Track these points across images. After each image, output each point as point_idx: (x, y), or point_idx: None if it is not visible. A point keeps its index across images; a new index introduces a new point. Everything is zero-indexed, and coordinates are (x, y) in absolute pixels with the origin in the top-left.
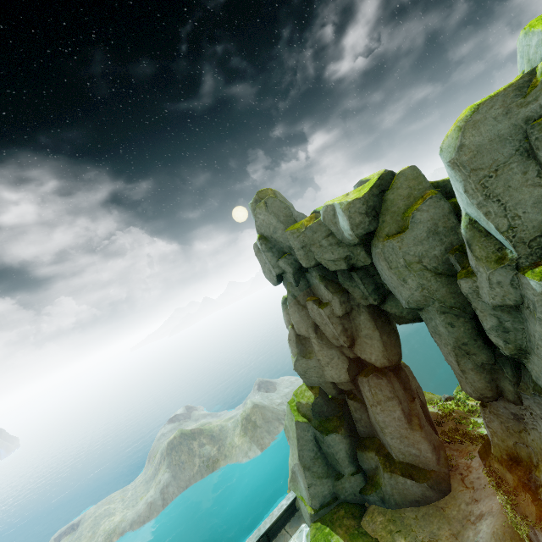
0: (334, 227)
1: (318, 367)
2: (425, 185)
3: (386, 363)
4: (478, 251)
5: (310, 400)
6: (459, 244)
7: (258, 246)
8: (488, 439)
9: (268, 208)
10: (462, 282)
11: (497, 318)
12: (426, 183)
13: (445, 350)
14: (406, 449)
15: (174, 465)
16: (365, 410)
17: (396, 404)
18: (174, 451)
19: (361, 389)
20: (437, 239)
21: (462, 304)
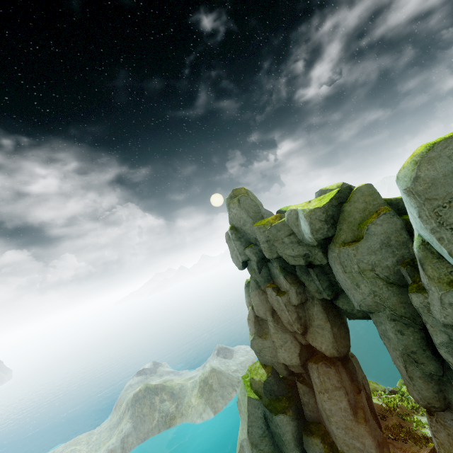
0: (296, 228)
1: (272, 347)
2: (379, 202)
3: (335, 354)
4: (431, 270)
5: (262, 378)
6: (410, 257)
7: (229, 235)
8: (434, 448)
9: (241, 204)
10: (414, 296)
11: (448, 335)
12: (380, 200)
13: (394, 353)
14: (351, 441)
15: (136, 416)
16: (313, 395)
17: (343, 394)
18: (137, 403)
19: (310, 374)
20: (389, 251)
21: (412, 314)
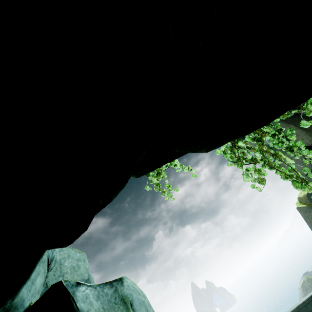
0: None
1: None
2: None
3: None
4: None
5: (304, 193)
6: None
7: None
8: None
9: None
10: None
11: None
12: None
13: None
14: None
15: None
16: None
17: None
18: (307, 292)
19: None
20: None
21: None
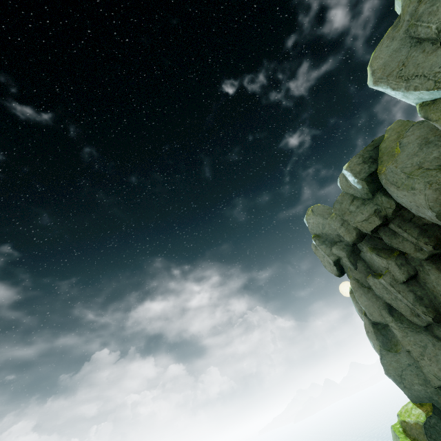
0: (351, 189)
1: (414, 365)
2: (410, 124)
3: None
4: (434, 116)
5: (419, 419)
6: None
7: (314, 245)
8: None
9: (314, 213)
10: None
11: None
12: (411, 123)
13: None
14: None
15: None
16: None
17: None
18: None
19: None
20: (431, 146)
21: None
